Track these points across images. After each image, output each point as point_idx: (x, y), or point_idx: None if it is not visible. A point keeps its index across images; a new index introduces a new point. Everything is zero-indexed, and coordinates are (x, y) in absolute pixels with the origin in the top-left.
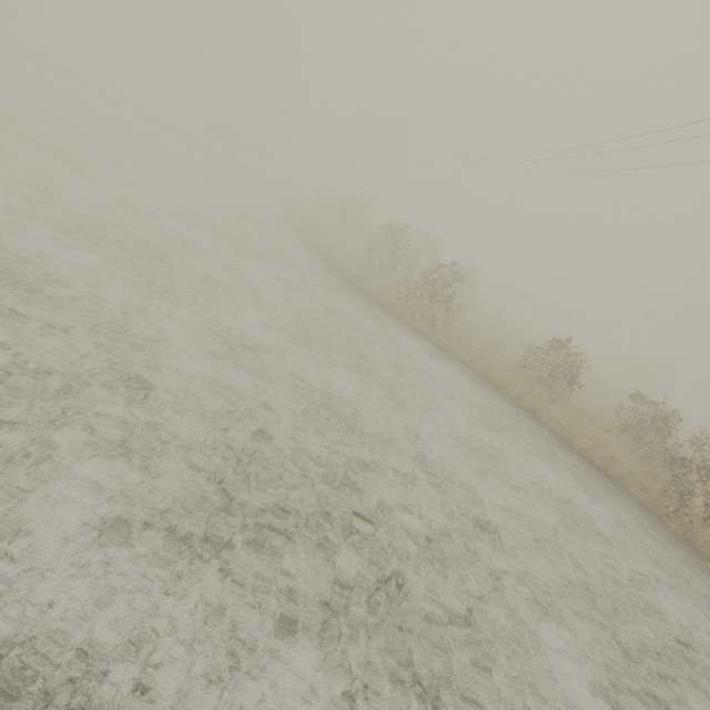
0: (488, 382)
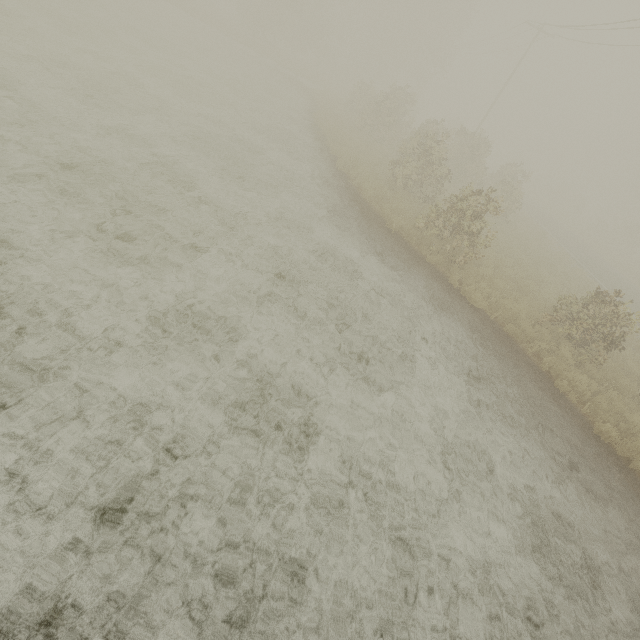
0: (503, 335)
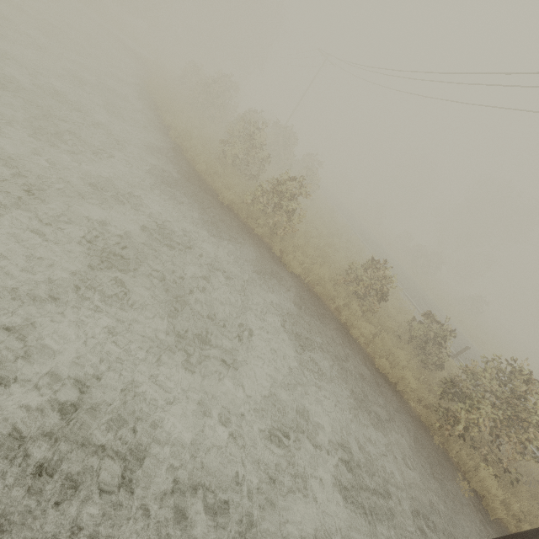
0: (314, 296)
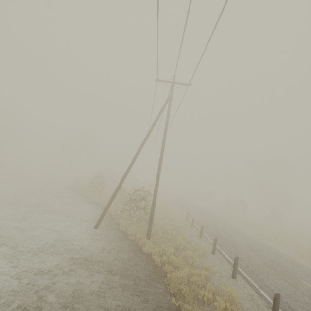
0: (97, 203)
